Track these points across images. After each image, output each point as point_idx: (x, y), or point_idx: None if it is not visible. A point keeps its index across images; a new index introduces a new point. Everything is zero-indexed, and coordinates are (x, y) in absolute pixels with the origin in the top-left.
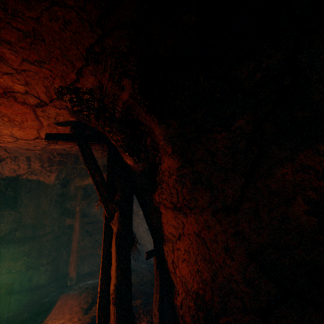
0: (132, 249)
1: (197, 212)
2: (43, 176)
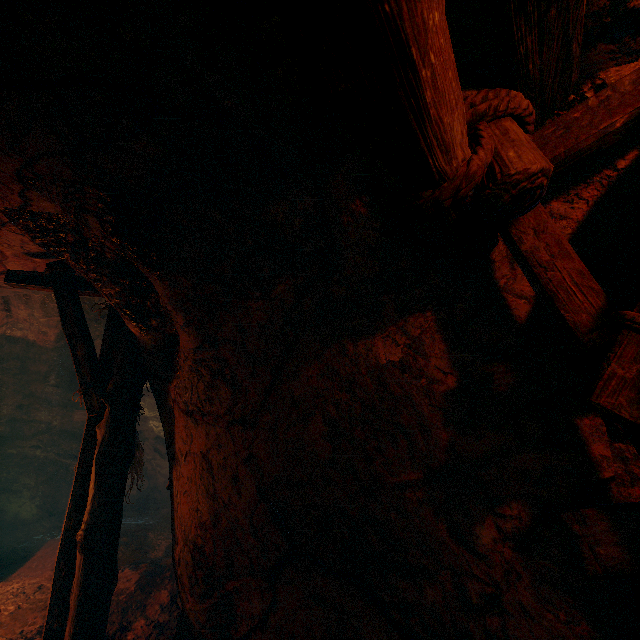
0: (137, 471)
1: (210, 422)
2: (35, 332)
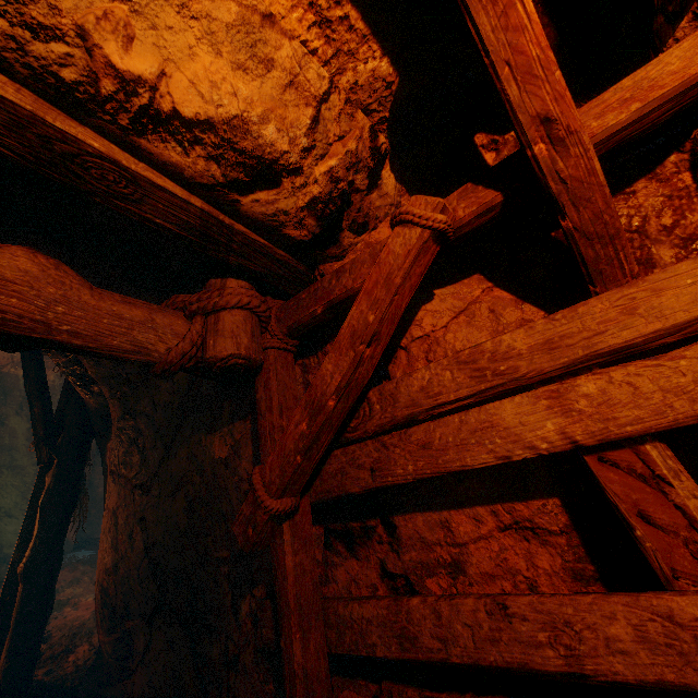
0: (84, 515)
1: (122, 483)
2: None
